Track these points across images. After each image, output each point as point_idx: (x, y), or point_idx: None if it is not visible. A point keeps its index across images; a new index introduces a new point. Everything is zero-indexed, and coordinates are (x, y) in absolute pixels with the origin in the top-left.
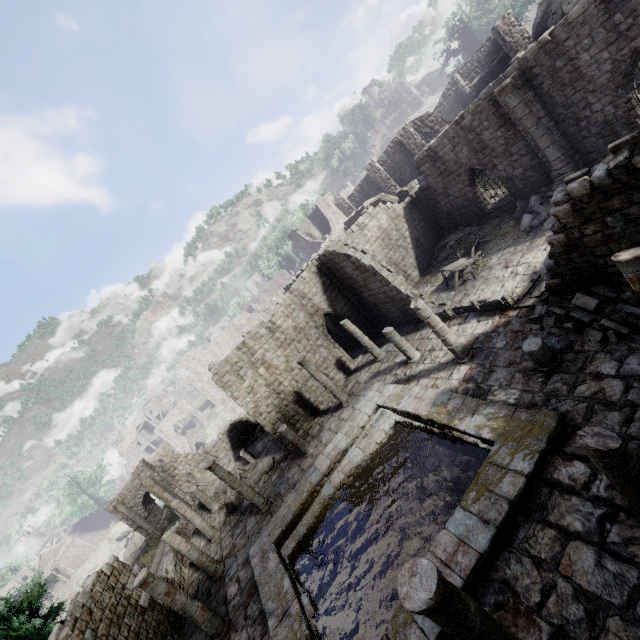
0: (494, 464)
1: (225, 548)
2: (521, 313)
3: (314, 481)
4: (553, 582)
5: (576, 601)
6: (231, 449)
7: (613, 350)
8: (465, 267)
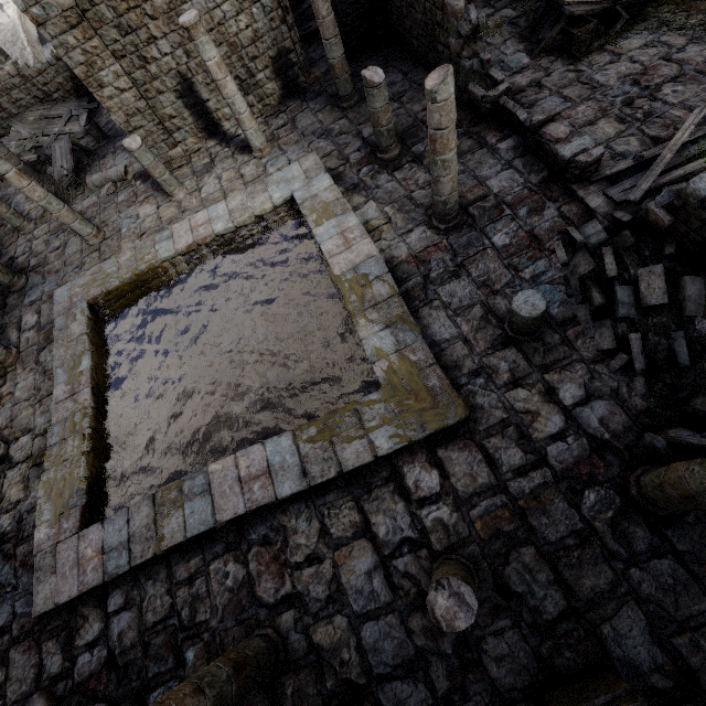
0: (359, 414)
1: (34, 256)
2: (569, 208)
3: (161, 255)
4: (322, 559)
5: (327, 586)
6: (76, 94)
7: (599, 376)
8: (589, 16)
